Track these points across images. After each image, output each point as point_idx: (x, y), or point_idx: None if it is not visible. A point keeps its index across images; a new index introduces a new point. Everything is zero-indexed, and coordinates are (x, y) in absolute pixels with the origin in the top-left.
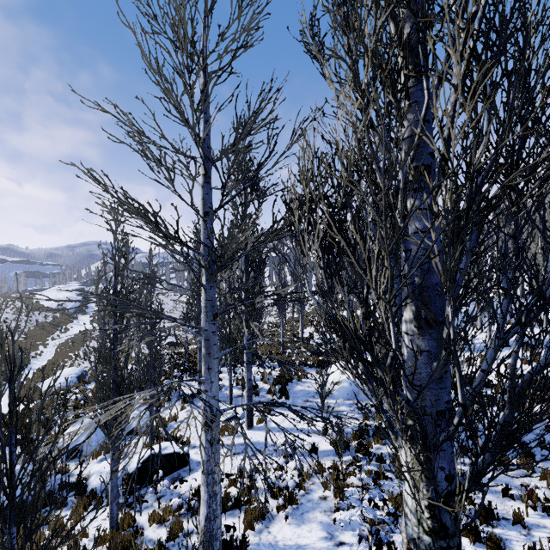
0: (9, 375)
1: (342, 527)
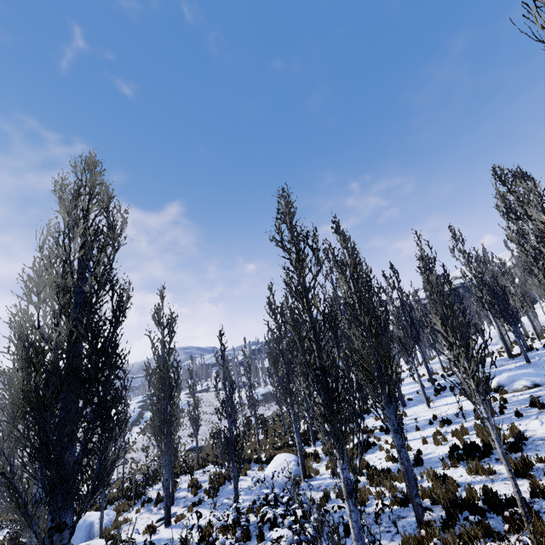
0: None
1: None
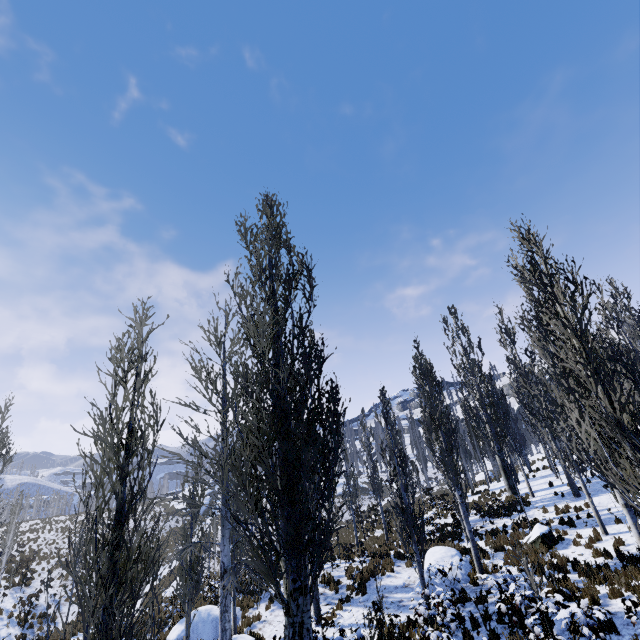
0: None
1: None
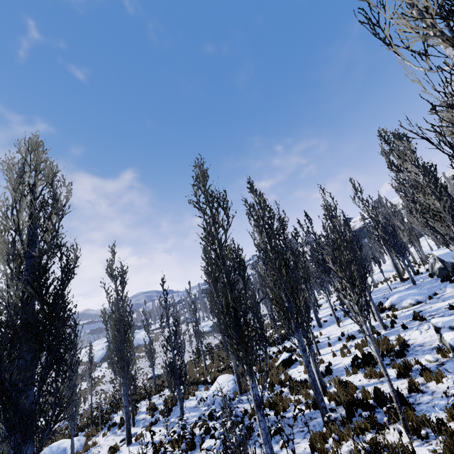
0: None
1: None
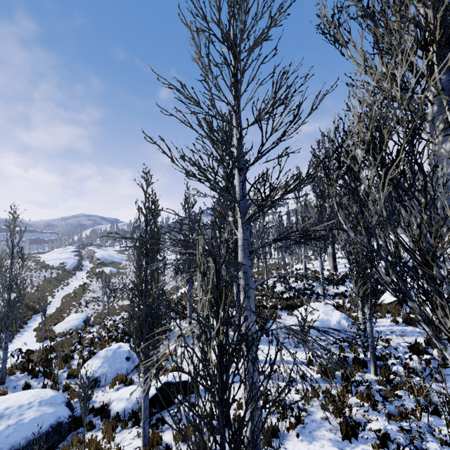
0: (215, 265)
1: (351, 443)
